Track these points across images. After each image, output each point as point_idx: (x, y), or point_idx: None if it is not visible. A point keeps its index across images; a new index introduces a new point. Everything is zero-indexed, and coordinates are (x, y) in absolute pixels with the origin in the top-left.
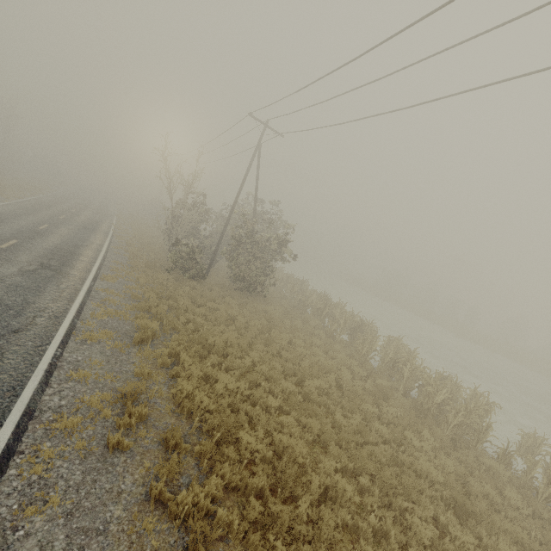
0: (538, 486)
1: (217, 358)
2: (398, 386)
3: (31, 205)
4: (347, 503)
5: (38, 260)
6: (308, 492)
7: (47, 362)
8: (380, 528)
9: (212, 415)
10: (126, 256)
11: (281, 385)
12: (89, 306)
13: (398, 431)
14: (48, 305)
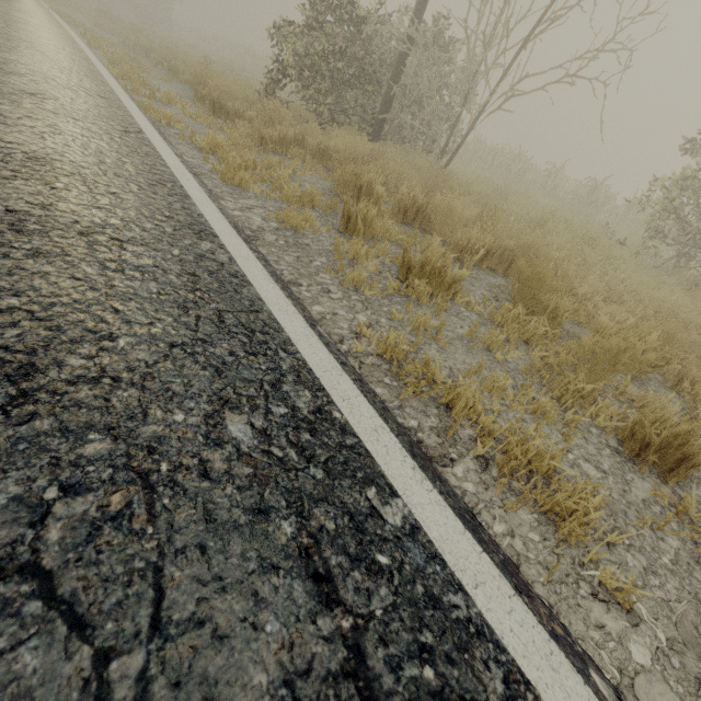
0: None
1: None
2: None
3: None
4: None
5: None
6: None
7: None
8: None
9: None
10: None
11: None
12: None
13: None
14: None
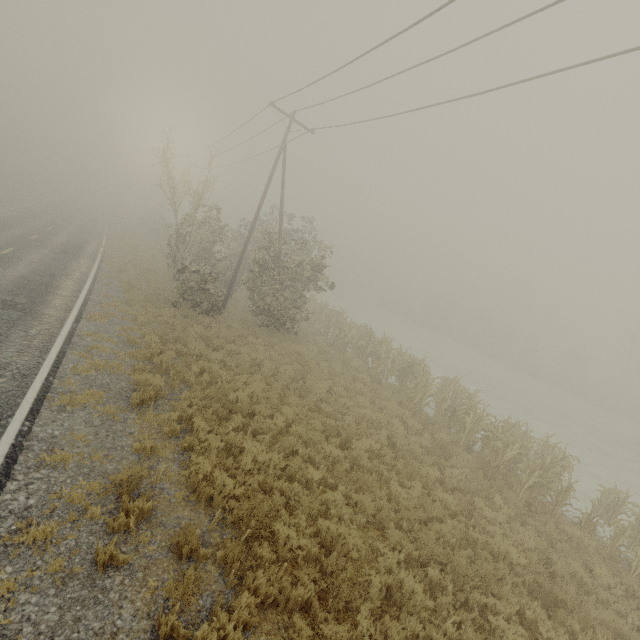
0: (627, 555)
1: (241, 419)
2: (459, 439)
3: None
4: (416, 607)
5: None
6: (367, 598)
7: (9, 442)
8: (458, 637)
9: (238, 502)
10: (120, 286)
11: (322, 450)
12: (70, 357)
13: (466, 500)
14: (12, 359)
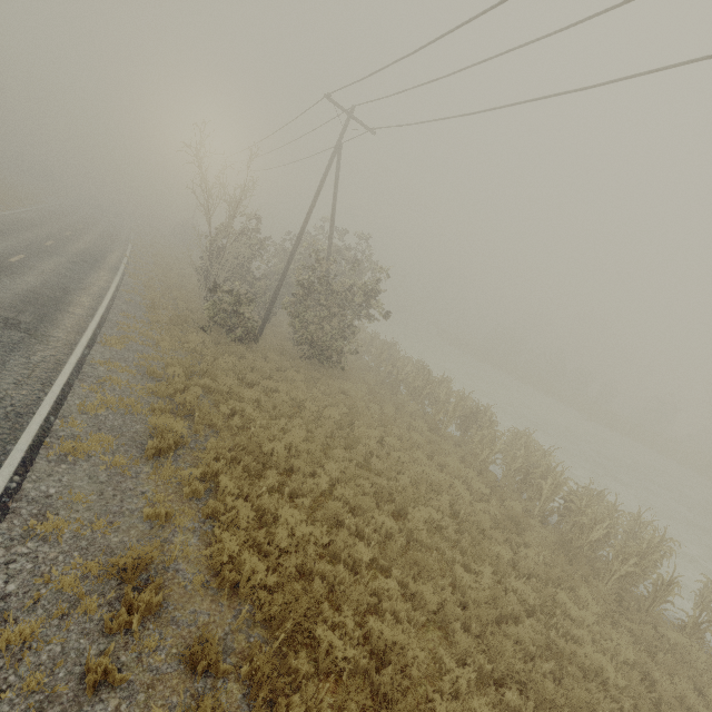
0: None
1: (276, 477)
2: (532, 508)
3: (2, 223)
4: None
5: None
6: None
7: None
8: None
9: (270, 595)
10: (143, 305)
11: (373, 520)
12: (78, 390)
13: (547, 593)
14: (6, 393)
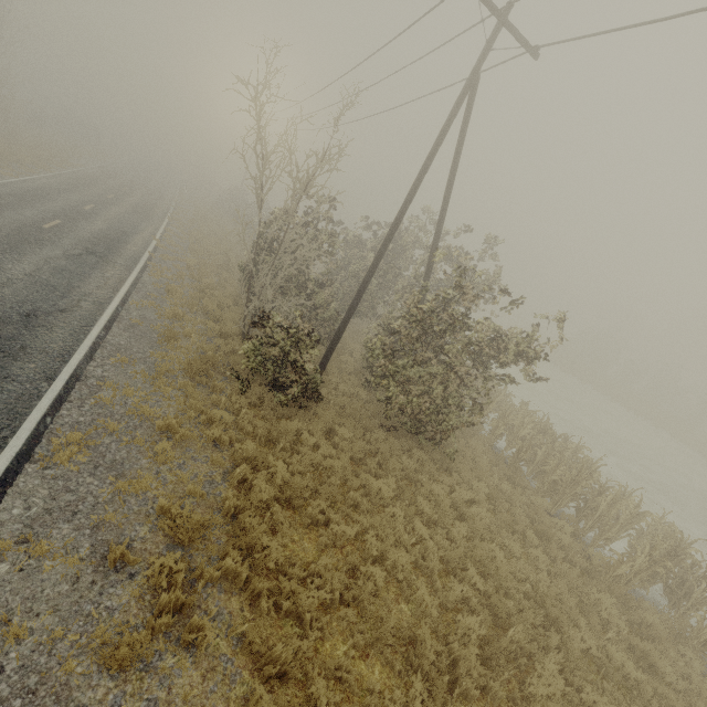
0: None
1: None
2: None
3: None
4: None
5: None
6: None
7: None
8: None
9: None
10: (156, 329)
11: None
12: None
13: None
14: None
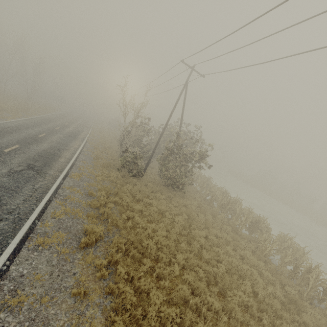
0: None
1: (149, 264)
2: (302, 291)
3: (40, 120)
4: None
5: (27, 162)
6: None
7: None
8: None
9: None
10: (92, 156)
11: (206, 301)
12: (53, 204)
13: None
14: (18, 206)
